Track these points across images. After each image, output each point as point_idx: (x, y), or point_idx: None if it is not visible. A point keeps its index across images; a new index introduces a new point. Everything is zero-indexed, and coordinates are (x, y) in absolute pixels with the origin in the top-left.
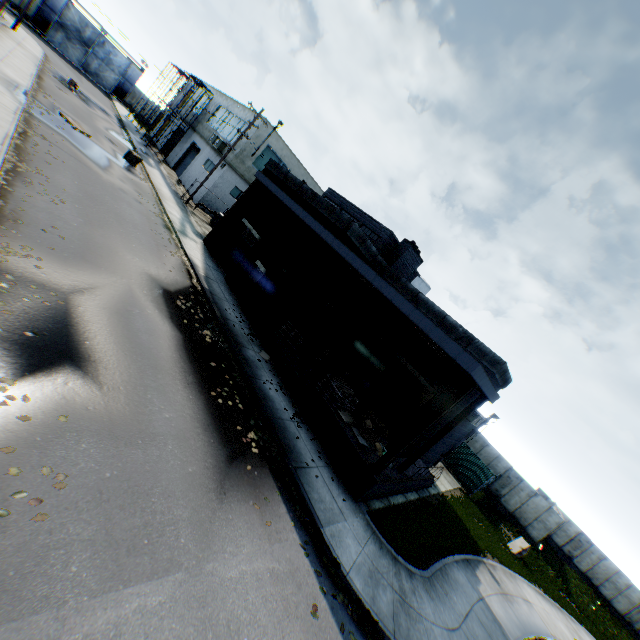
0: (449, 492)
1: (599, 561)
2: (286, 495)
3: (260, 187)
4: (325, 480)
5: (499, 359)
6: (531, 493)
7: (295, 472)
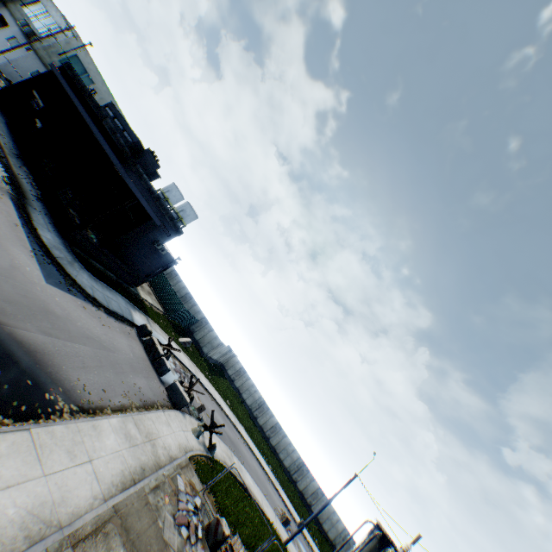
0: (150, 305)
1: (247, 381)
2: (16, 204)
3: (55, 76)
4: (46, 219)
5: (168, 208)
6: (211, 330)
7: (26, 203)
